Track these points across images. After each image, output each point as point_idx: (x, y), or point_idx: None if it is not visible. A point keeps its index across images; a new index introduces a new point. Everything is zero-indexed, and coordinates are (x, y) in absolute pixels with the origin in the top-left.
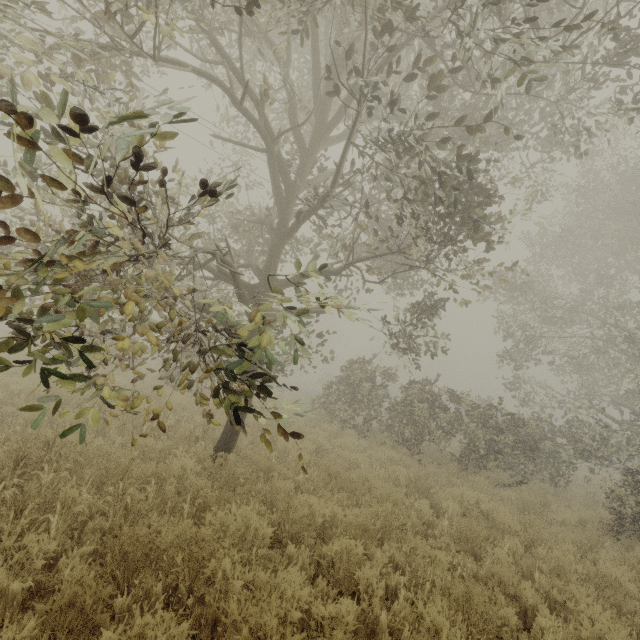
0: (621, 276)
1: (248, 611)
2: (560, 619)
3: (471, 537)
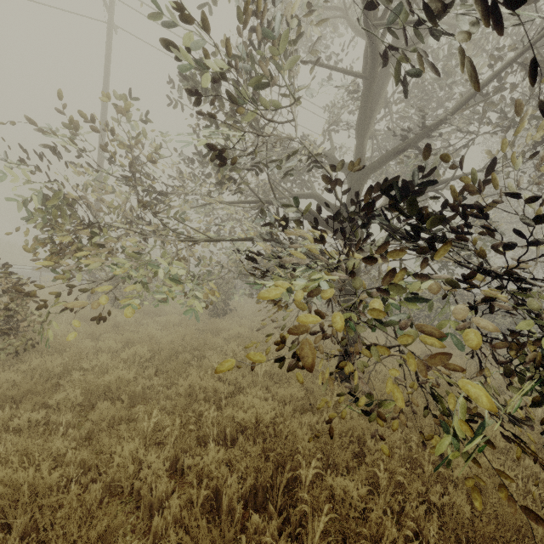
0: None
1: None
2: None
3: None
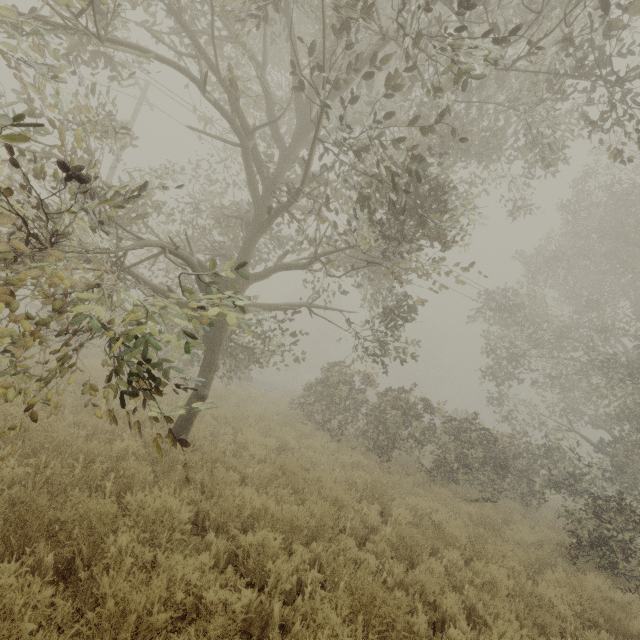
0: (612, 300)
1: (119, 585)
2: (474, 632)
3: (409, 545)
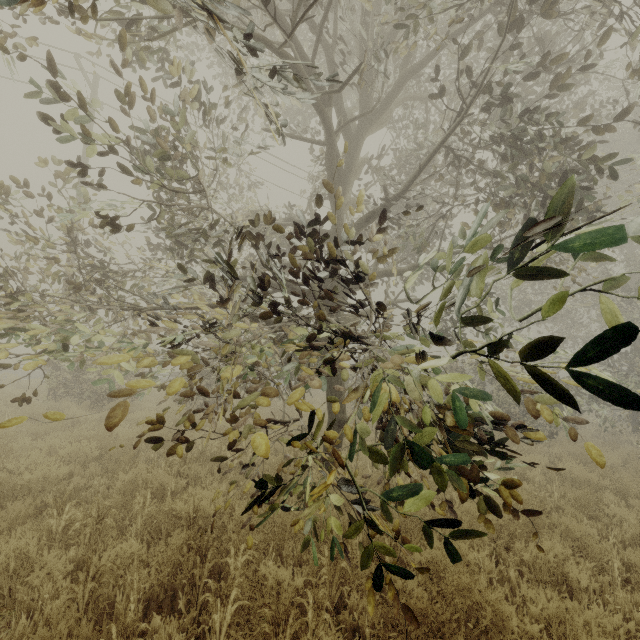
0: None
1: None
2: None
3: (588, 503)
